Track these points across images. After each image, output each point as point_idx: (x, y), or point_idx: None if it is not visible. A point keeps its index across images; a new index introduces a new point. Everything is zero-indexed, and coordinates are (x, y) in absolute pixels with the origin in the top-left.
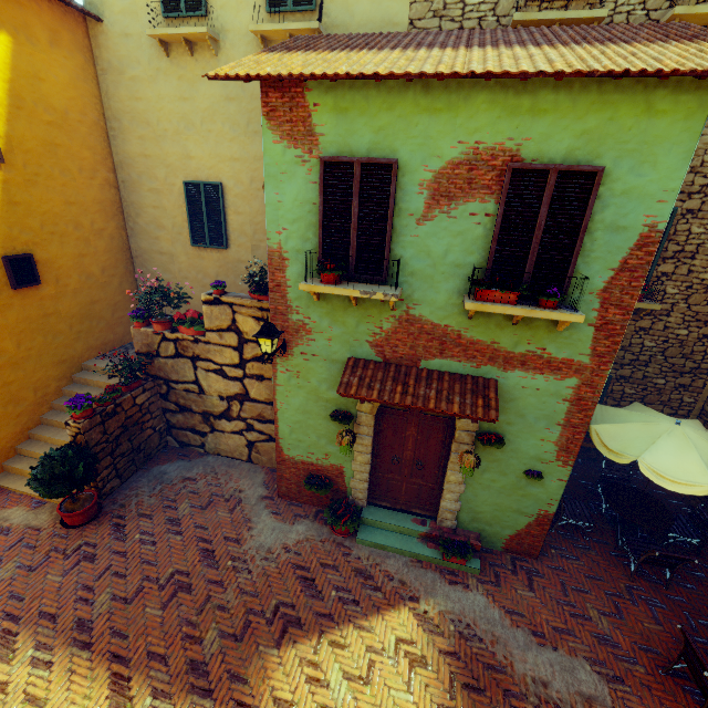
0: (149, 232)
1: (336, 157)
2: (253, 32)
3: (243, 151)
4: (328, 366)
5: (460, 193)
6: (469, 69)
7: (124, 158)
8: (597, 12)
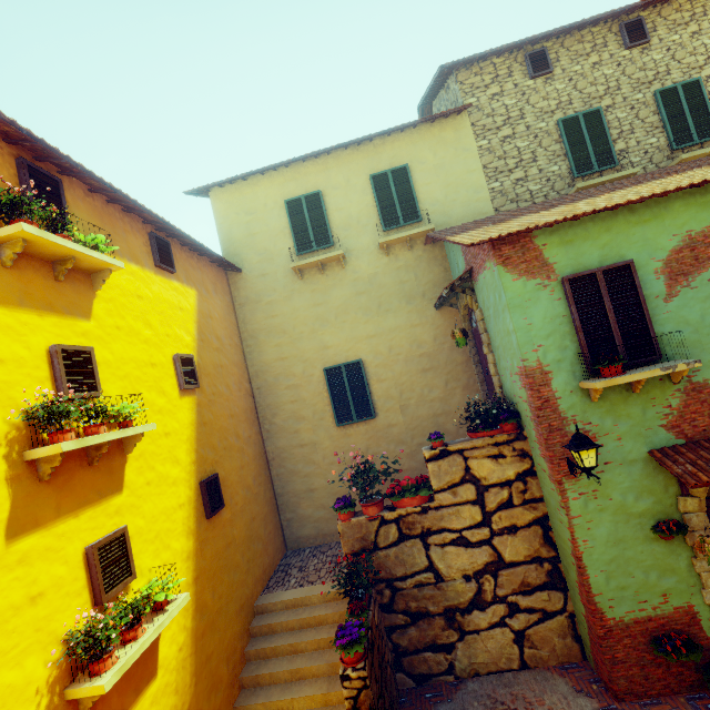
0: (287, 428)
1: (578, 273)
2: (380, 244)
3: (378, 327)
4: (626, 471)
5: (691, 268)
6: (682, 184)
7: (260, 367)
8: (633, 170)
